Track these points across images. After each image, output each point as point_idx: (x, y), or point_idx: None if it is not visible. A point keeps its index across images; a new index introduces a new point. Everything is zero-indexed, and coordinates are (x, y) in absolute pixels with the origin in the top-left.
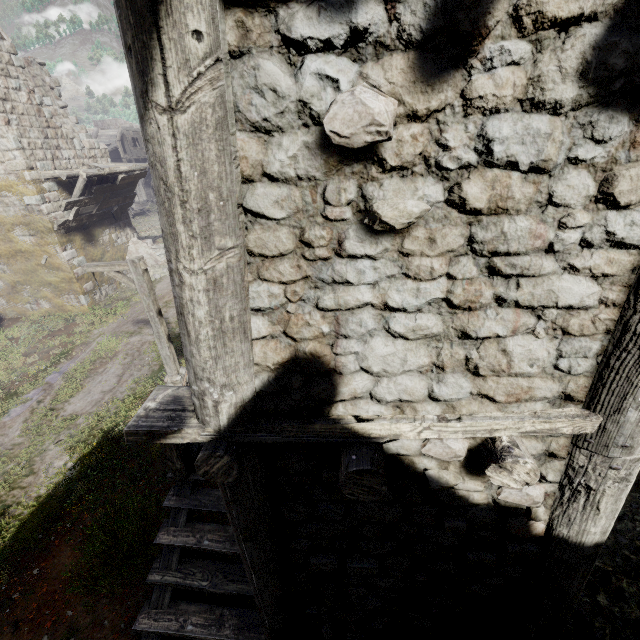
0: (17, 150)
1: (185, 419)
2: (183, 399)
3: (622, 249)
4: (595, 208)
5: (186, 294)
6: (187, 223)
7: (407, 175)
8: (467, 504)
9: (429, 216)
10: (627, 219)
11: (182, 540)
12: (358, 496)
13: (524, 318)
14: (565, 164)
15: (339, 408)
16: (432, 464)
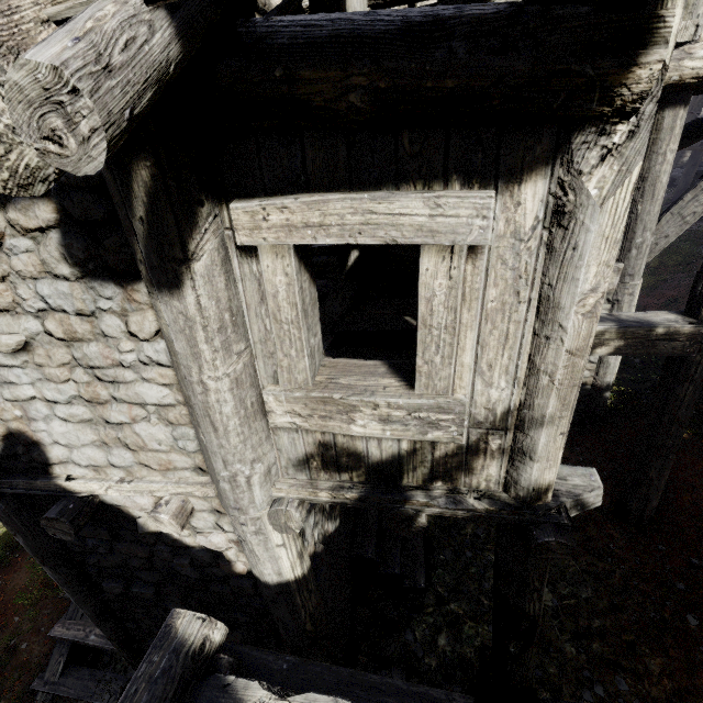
0: None
1: None
2: None
3: (163, 367)
4: (129, 340)
5: None
6: None
7: (10, 315)
8: (186, 546)
9: (38, 341)
10: (153, 348)
11: None
12: (60, 536)
13: (136, 411)
14: (94, 312)
15: (57, 469)
16: (142, 513)
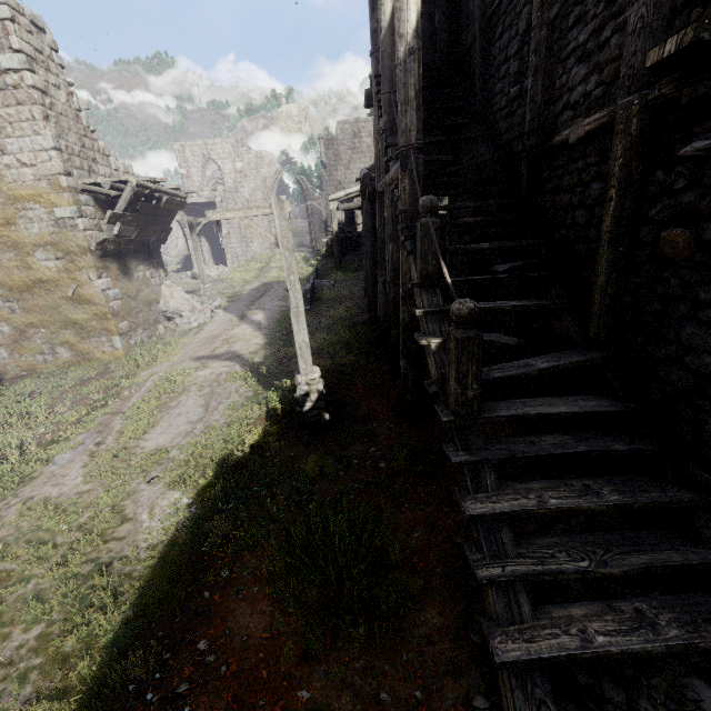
0: (54, 150)
1: None
2: None
3: None
4: None
5: None
6: None
7: None
8: None
9: None
10: None
11: (512, 504)
12: None
13: None
14: None
15: None
16: None
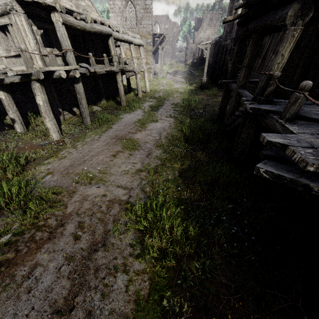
0: (151, 25)
1: None
2: None
3: None
4: None
5: None
6: None
7: None
8: None
9: None
10: None
11: None
12: None
13: None
14: None
15: None
16: None
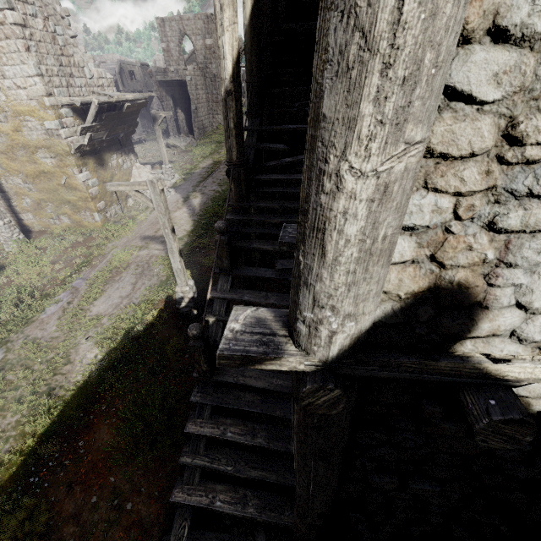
0: (37, 76)
1: (281, 345)
2: (267, 321)
3: None
4: None
5: (340, 204)
6: (381, 100)
7: None
8: None
9: None
10: None
11: (208, 431)
12: (490, 443)
13: None
14: None
15: (467, 345)
16: None
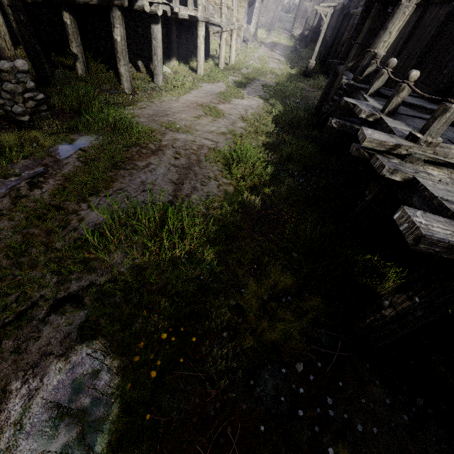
0: None
1: None
2: None
3: None
4: None
5: None
6: None
7: None
8: None
9: None
10: None
11: None
12: None
13: None
14: None
15: None
16: None
